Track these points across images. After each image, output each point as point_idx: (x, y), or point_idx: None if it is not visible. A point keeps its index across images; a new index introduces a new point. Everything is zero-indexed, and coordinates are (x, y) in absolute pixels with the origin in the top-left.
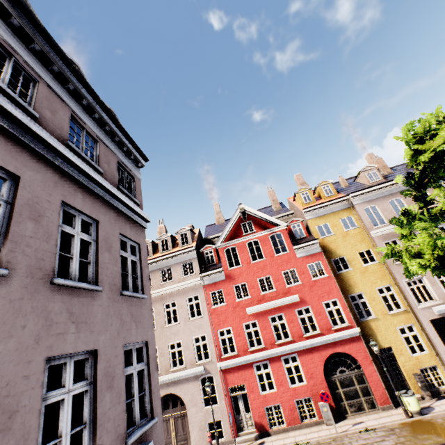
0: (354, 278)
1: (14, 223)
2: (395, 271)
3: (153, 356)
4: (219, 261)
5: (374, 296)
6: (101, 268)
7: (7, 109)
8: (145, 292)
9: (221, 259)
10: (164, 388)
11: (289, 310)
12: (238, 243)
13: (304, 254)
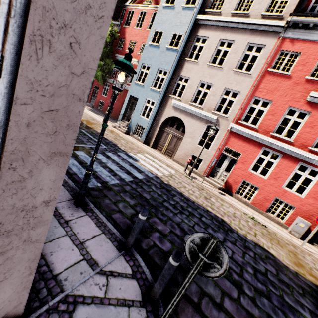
0: None
1: None
2: None
3: None
4: None
5: None
6: None
7: None
8: None
9: None
10: (177, 112)
11: None
12: None
13: None
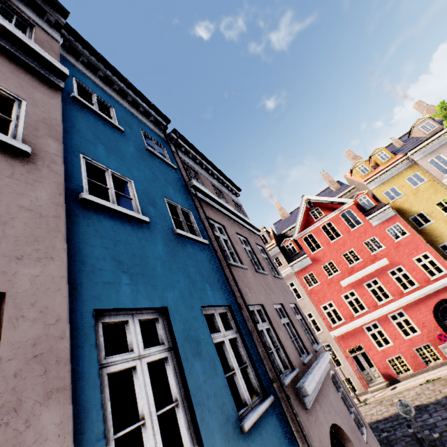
0: (438, 229)
1: (235, 247)
2: None
3: (301, 312)
4: (300, 250)
5: None
6: (261, 263)
7: (211, 196)
8: (280, 275)
9: (302, 247)
10: None
11: (381, 274)
12: (312, 229)
13: (379, 221)
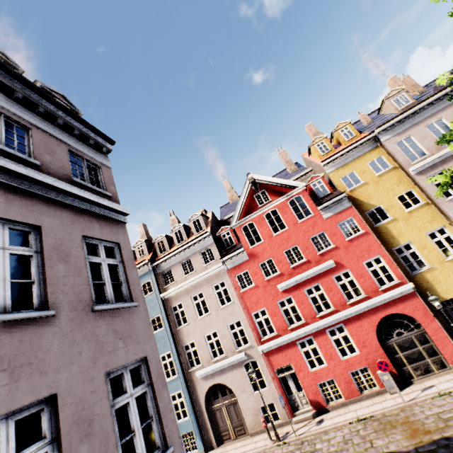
0: (396, 228)
1: None
2: (447, 209)
3: (157, 372)
4: (239, 241)
5: (425, 243)
6: (52, 285)
7: None
8: (135, 298)
9: (240, 239)
10: (209, 379)
11: (325, 278)
12: (254, 217)
13: (332, 213)
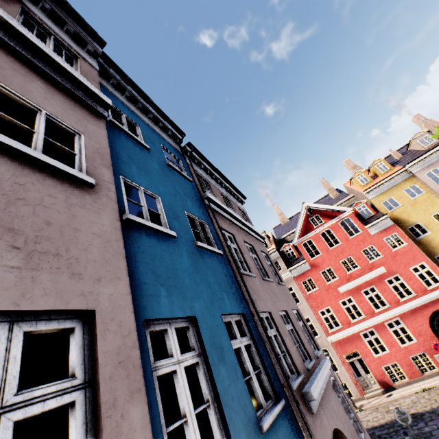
0: (435, 240)
1: (244, 255)
2: None
3: (303, 318)
4: (299, 255)
5: None
6: (266, 270)
7: (222, 206)
8: (283, 282)
9: (301, 253)
10: None
11: (379, 282)
12: (312, 236)
13: (378, 230)
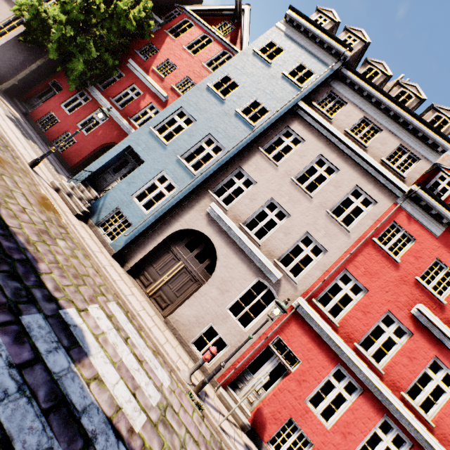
0: None
1: None
2: None
3: None
4: None
5: None
6: None
7: None
8: None
9: None
10: (212, 228)
11: None
12: None
13: None
